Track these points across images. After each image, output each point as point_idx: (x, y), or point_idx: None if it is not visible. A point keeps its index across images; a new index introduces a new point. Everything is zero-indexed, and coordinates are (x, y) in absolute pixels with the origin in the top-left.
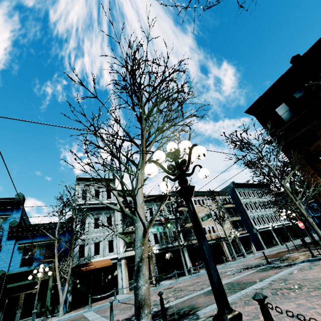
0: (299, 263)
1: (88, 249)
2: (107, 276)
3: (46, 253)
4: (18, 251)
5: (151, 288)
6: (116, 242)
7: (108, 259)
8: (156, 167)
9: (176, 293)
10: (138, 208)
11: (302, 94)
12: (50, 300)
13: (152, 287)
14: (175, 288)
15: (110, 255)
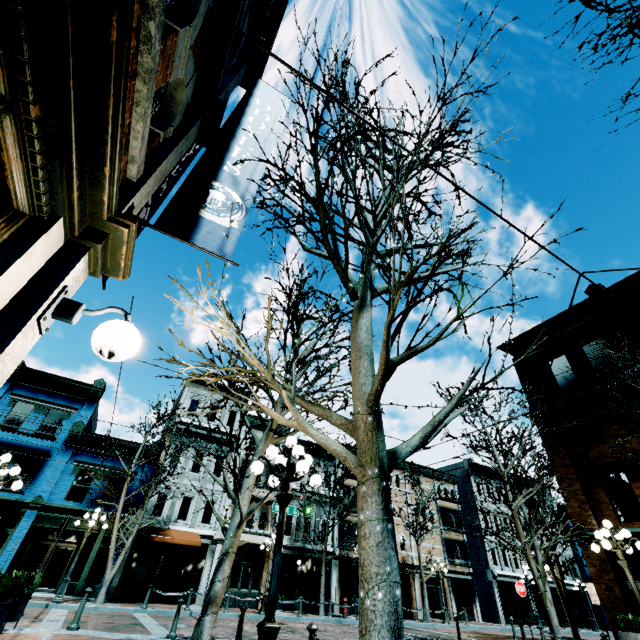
0: None
1: (170, 503)
2: (186, 563)
3: (107, 488)
4: (70, 472)
5: (250, 613)
6: (219, 507)
7: (197, 534)
8: (262, 467)
9: (283, 632)
10: (240, 494)
11: (596, 352)
12: (89, 570)
13: (253, 613)
14: (288, 626)
15: (202, 527)
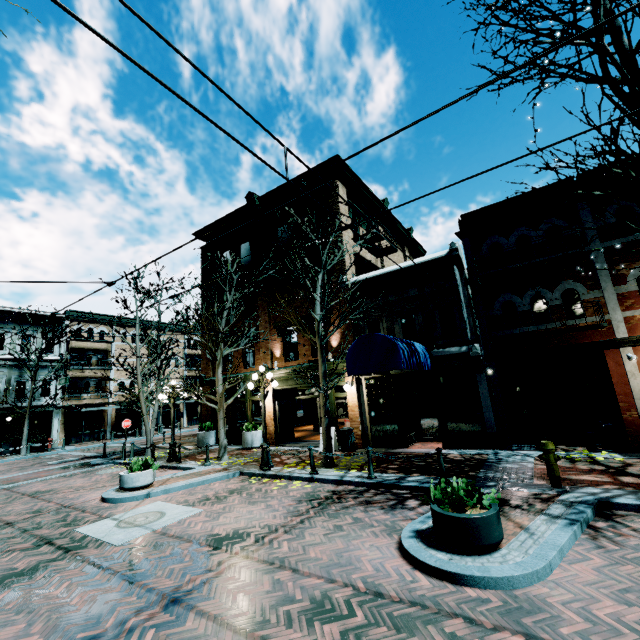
0: (105, 463)
1: None
2: None
3: None
4: None
5: None
6: None
7: None
8: None
9: None
10: None
11: (246, 251)
12: None
13: None
14: None
15: None
